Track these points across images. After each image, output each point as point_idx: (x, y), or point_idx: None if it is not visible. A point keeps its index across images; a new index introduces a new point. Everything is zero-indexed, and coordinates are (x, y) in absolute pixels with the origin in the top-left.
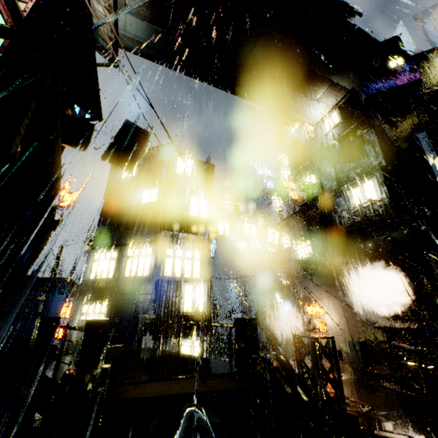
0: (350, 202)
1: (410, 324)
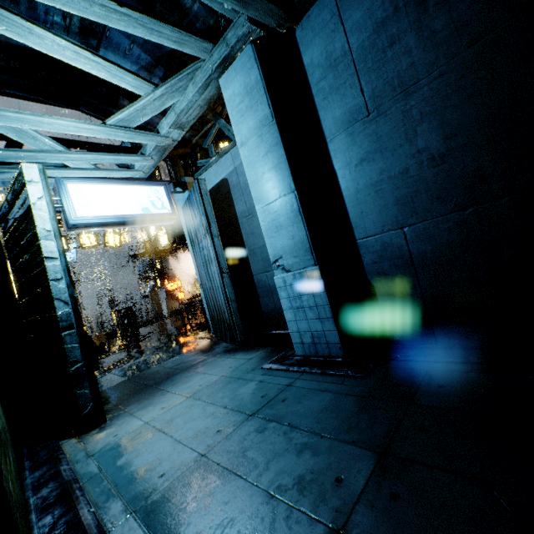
0: None
1: None
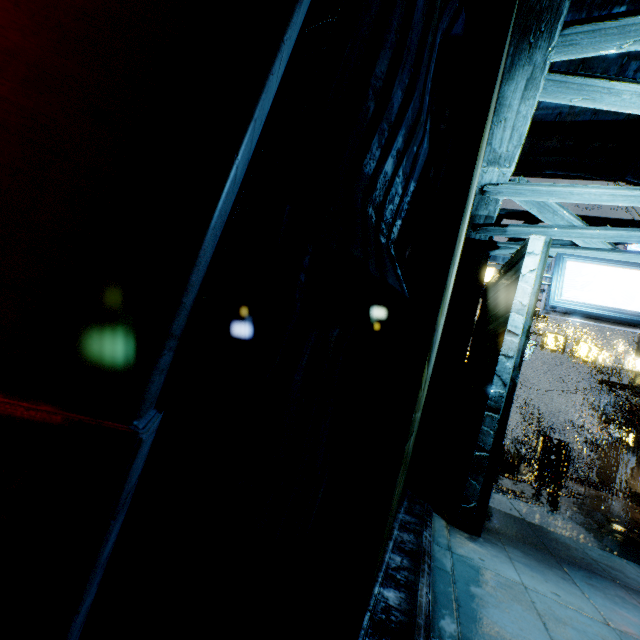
0: None
1: None
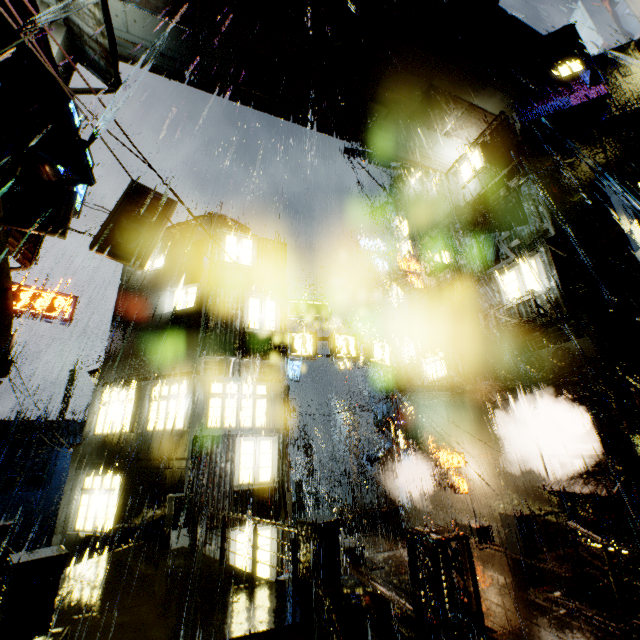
0: (501, 293)
1: (597, 487)
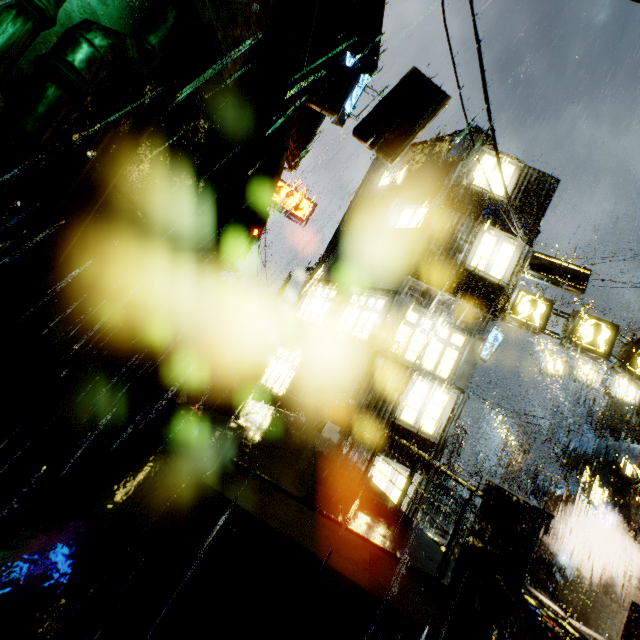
0: None
1: None
